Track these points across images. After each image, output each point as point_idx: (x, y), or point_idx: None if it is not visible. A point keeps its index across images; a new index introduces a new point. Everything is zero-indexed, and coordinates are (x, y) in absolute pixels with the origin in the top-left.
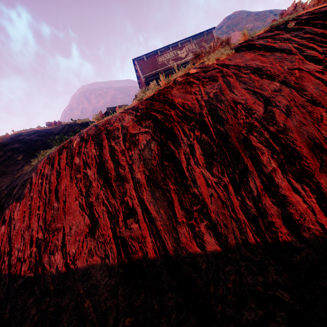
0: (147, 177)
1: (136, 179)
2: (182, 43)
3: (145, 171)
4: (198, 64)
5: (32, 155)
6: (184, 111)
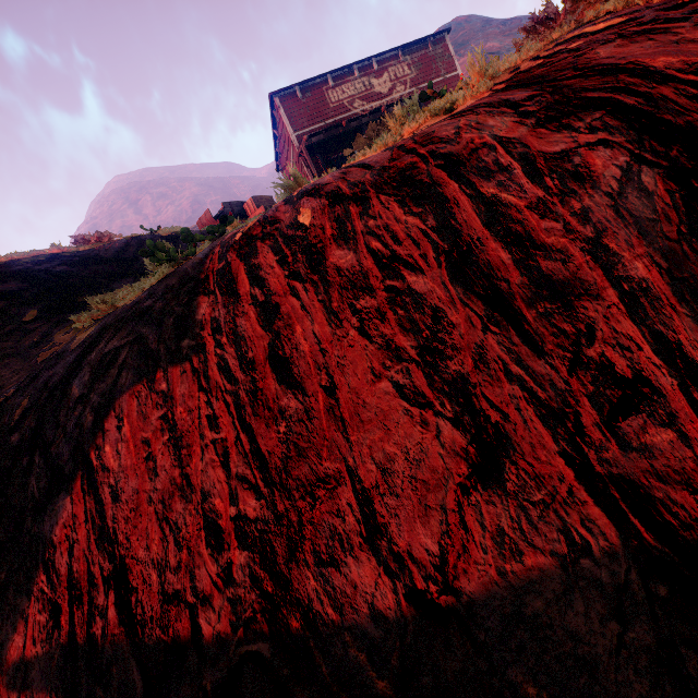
0: (668, 274)
1: (631, 281)
2: (380, 62)
3: (655, 256)
4: (565, 33)
5: (64, 308)
6: None
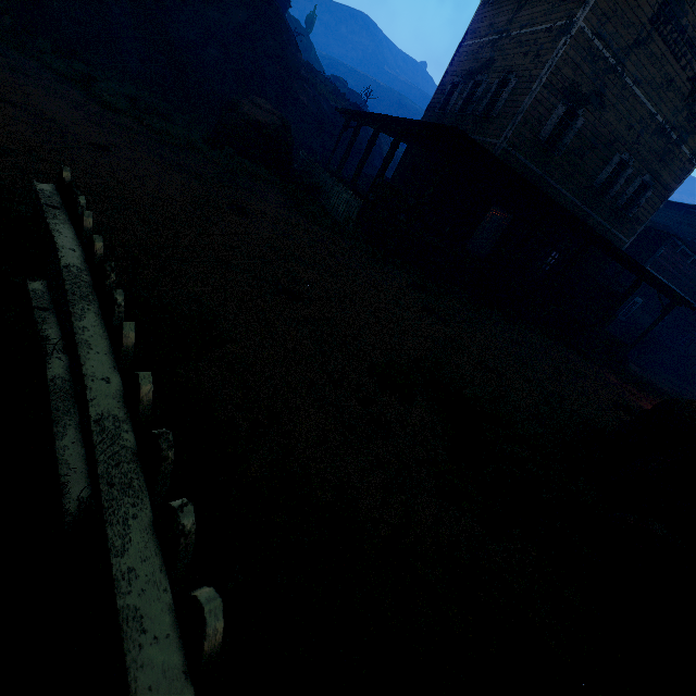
0: None
1: None
2: None
3: None
4: None
5: None
6: None
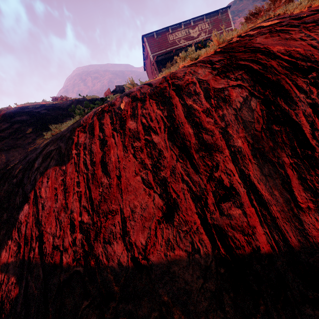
0: (251, 146)
1: (235, 147)
2: (195, 21)
3: (248, 137)
4: (260, 22)
5: (42, 128)
6: (293, 60)
